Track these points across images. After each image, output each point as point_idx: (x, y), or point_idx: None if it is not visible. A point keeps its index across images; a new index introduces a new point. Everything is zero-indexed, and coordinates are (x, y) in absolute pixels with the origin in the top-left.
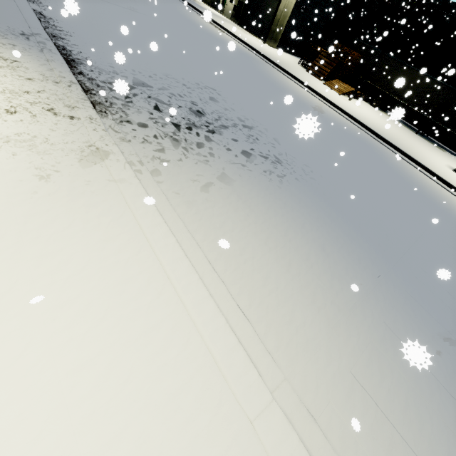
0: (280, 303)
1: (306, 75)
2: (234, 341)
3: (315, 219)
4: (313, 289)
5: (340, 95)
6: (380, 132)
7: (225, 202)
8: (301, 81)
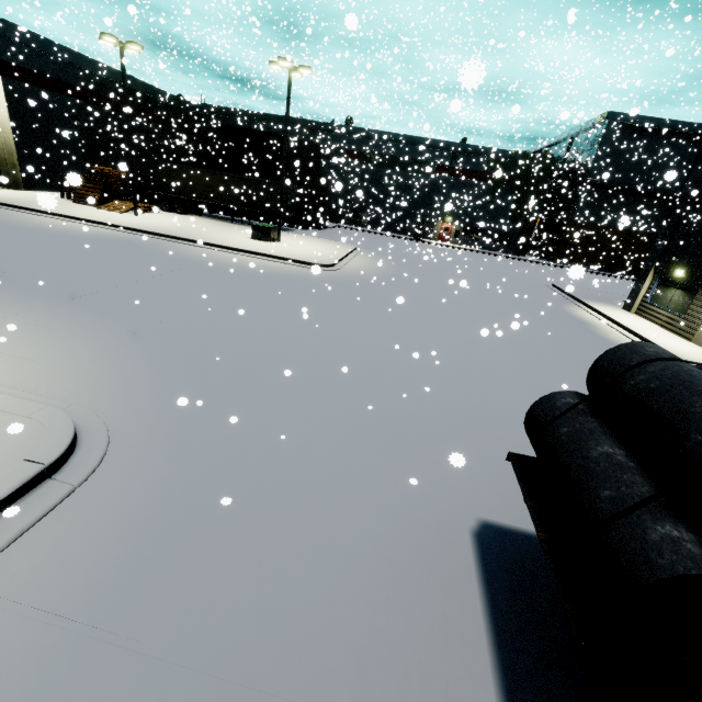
0: None
1: (67, 207)
2: None
3: None
4: None
5: (124, 213)
6: (162, 230)
7: None
8: (51, 213)
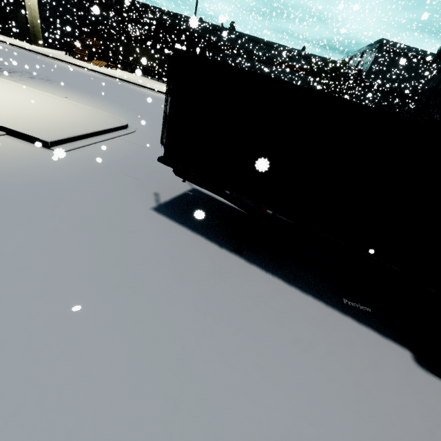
0: (50, 94)
1: (72, 60)
2: (32, 88)
3: (67, 89)
4: (63, 94)
5: (101, 67)
6: (124, 78)
7: (25, 83)
8: (67, 62)
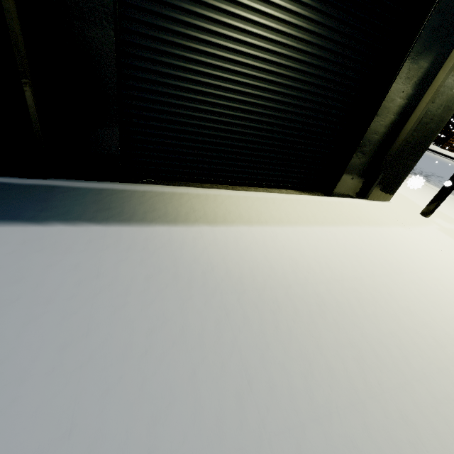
0: None
1: (443, 151)
2: None
3: None
4: None
5: None
6: None
7: None
8: (443, 154)
